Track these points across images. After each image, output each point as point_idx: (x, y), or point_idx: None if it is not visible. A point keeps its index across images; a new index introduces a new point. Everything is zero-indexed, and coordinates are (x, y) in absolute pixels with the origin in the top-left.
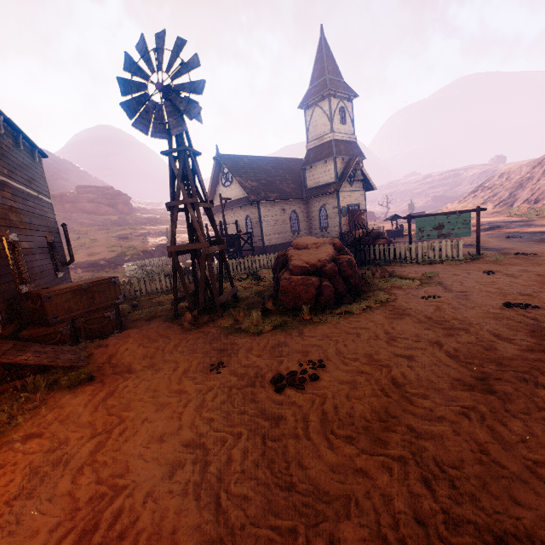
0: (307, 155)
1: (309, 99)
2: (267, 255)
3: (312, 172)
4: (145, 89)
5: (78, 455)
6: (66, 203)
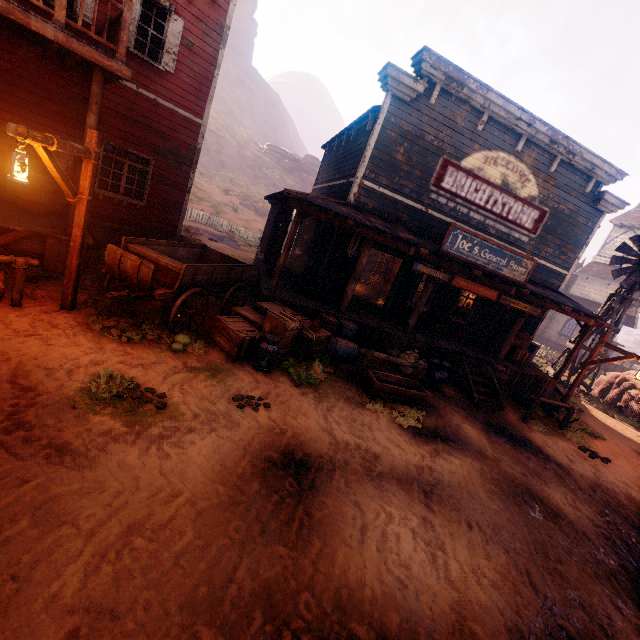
0: (590, 266)
1: (629, 221)
2: (547, 349)
3: (584, 283)
4: (636, 257)
5: (638, 450)
6: (303, 172)
